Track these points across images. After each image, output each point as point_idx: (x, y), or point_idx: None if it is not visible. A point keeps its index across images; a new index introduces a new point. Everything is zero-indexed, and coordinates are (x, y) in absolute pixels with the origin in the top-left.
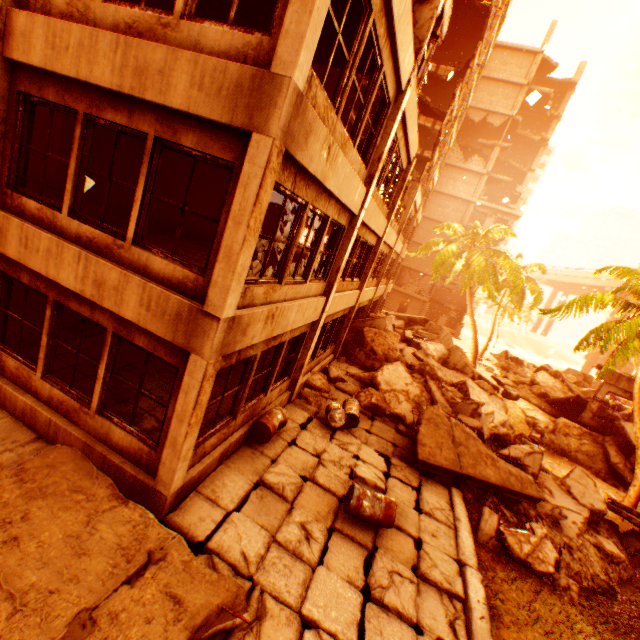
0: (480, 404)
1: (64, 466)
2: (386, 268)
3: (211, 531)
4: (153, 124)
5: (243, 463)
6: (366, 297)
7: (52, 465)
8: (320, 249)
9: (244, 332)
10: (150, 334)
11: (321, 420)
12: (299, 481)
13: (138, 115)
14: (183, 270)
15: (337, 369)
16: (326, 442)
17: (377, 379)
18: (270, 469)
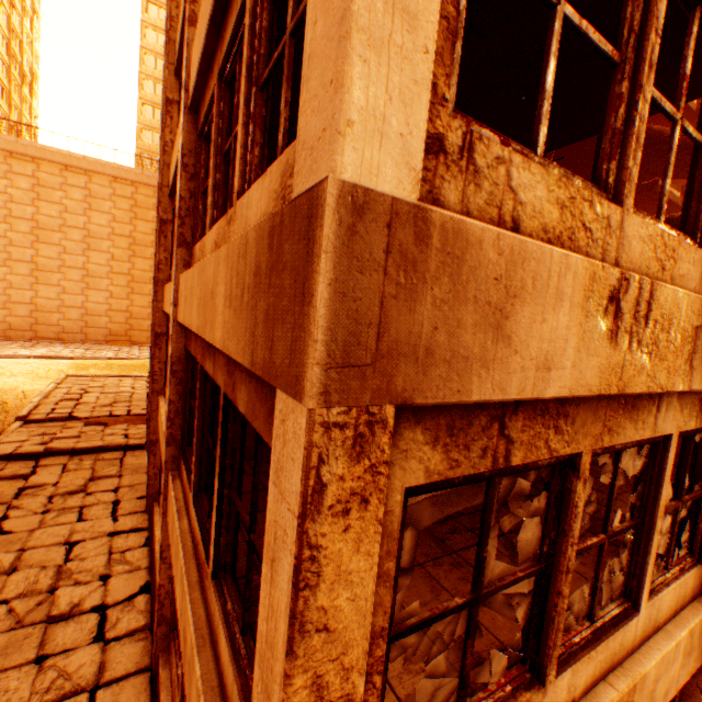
0: None
1: None
2: None
3: None
4: (223, 371)
5: None
6: None
7: None
8: (659, 514)
9: None
10: None
11: None
12: None
13: (217, 359)
14: (238, 699)
15: None
16: None
17: None
18: None
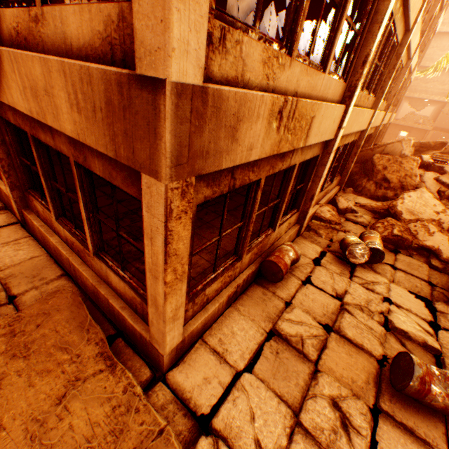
0: None
1: (58, 315)
2: (399, 87)
3: (217, 400)
4: None
5: (253, 306)
6: (375, 122)
7: (47, 313)
8: (349, 4)
9: (232, 134)
10: (101, 155)
11: (334, 254)
12: (321, 333)
13: None
14: (99, 8)
15: (346, 200)
16: (346, 281)
17: (396, 208)
18: (284, 315)
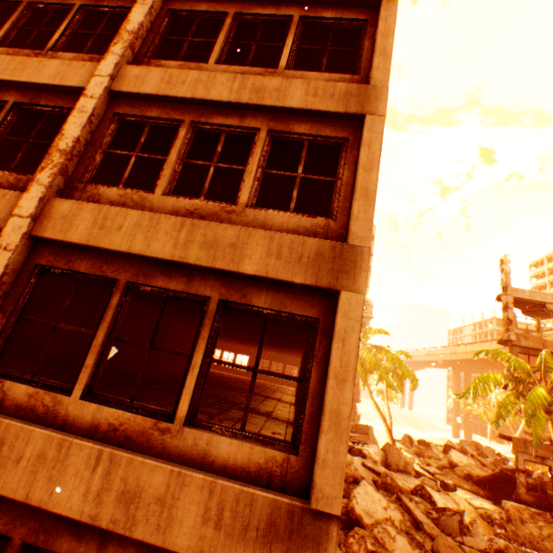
0: (460, 512)
1: None
2: None
3: None
4: (216, 287)
5: None
6: None
7: None
8: None
9: None
10: None
11: None
12: None
13: (198, 280)
14: (264, 449)
15: None
16: None
17: (356, 511)
18: None
